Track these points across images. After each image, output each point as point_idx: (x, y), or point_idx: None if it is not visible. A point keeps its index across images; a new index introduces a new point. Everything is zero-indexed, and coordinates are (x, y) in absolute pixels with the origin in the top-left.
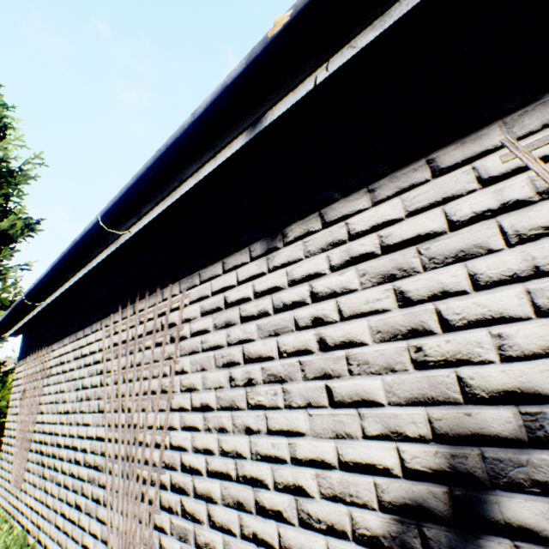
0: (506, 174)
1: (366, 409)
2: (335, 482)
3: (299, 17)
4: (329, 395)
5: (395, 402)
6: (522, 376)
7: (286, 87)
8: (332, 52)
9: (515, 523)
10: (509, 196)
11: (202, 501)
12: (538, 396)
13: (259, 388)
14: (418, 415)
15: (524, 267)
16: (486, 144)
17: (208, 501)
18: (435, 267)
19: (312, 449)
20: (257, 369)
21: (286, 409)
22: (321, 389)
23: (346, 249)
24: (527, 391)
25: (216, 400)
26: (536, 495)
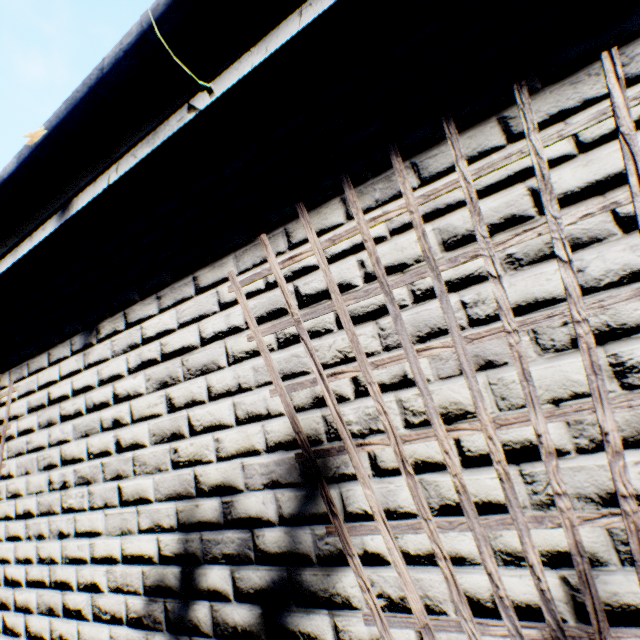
0: (233, 302)
1: (143, 506)
2: (119, 575)
3: (56, 133)
4: (120, 494)
5: (160, 498)
6: (226, 472)
7: (72, 187)
8: (109, 162)
9: (213, 588)
10: (233, 322)
11: (22, 613)
12: (232, 488)
13: (72, 490)
14: (172, 509)
15: (235, 383)
16: (226, 272)
17: (27, 612)
18: (191, 377)
19: (106, 547)
20: (71, 471)
21: (91, 511)
22: (115, 489)
23: (140, 353)
24: (227, 484)
25: (37, 505)
26: (224, 564)
